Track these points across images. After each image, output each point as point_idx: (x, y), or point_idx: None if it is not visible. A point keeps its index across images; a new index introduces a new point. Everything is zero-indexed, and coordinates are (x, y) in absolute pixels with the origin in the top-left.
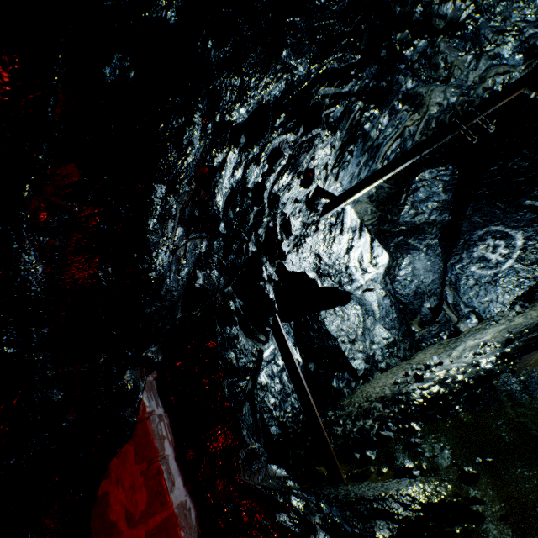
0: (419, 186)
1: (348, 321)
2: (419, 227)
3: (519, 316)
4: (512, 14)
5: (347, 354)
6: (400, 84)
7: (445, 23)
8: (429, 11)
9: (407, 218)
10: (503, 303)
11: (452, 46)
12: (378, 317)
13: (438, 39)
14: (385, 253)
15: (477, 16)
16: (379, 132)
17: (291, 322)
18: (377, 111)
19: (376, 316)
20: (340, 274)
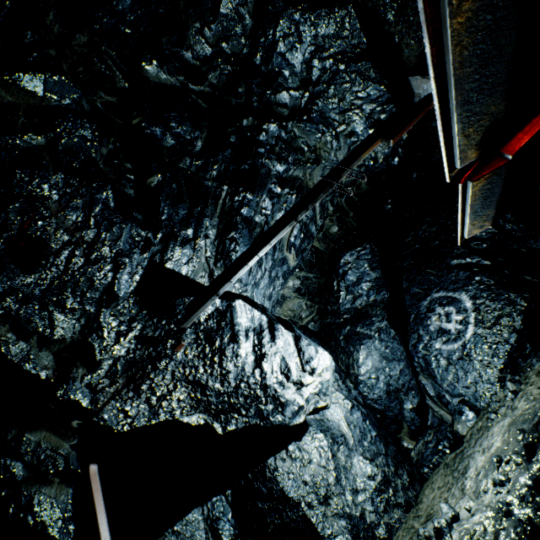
0: (346, 269)
1: (311, 464)
2: (362, 311)
3: (519, 398)
4: (344, 95)
5: (321, 528)
6: (268, 167)
7: (288, 110)
8: (266, 100)
9: (347, 305)
10: (489, 381)
11: (306, 130)
12: (353, 442)
13: (289, 125)
14: (323, 351)
15: (314, 101)
16: (266, 217)
17: (226, 491)
18: (250, 193)
19: (349, 442)
20: (257, 400)
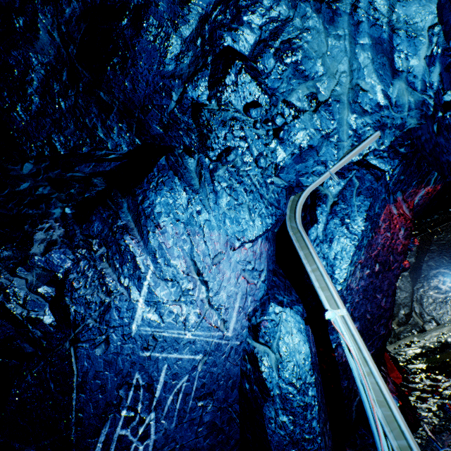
0: None
1: None
2: None
3: None
4: None
5: None
6: None
7: None
8: None
9: None
10: (450, 315)
11: None
12: None
13: None
14: None
15: None
16: None
17: None
18: None
19: None
20: None
